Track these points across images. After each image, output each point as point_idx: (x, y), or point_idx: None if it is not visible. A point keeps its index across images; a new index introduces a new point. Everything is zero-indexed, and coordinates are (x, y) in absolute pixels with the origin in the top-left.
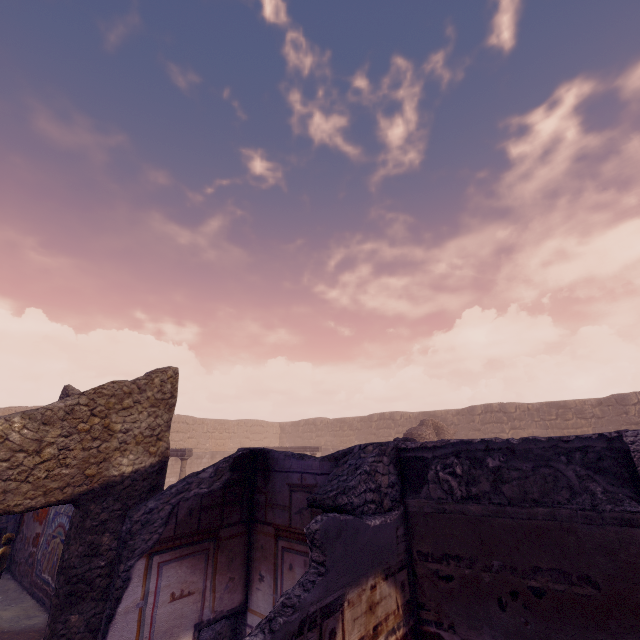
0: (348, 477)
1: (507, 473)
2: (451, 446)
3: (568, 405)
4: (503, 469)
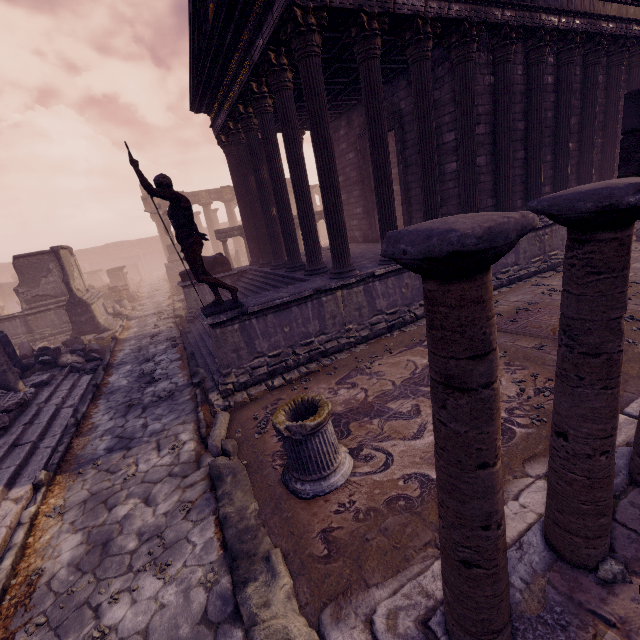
0: None
1: None
2: None
3: (89, 250)
4: None
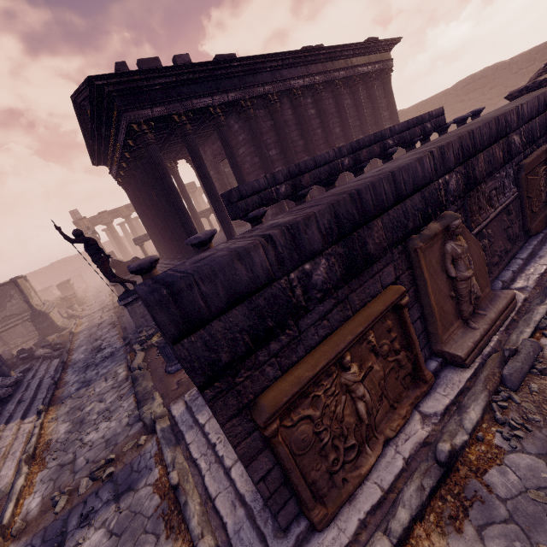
0: None
1: None
2: None
3: (37, 272)
4: None
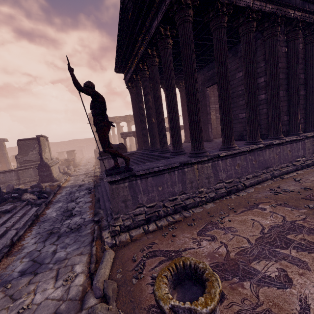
0: None
1: None
2: None
3: (62, 142)
4: None
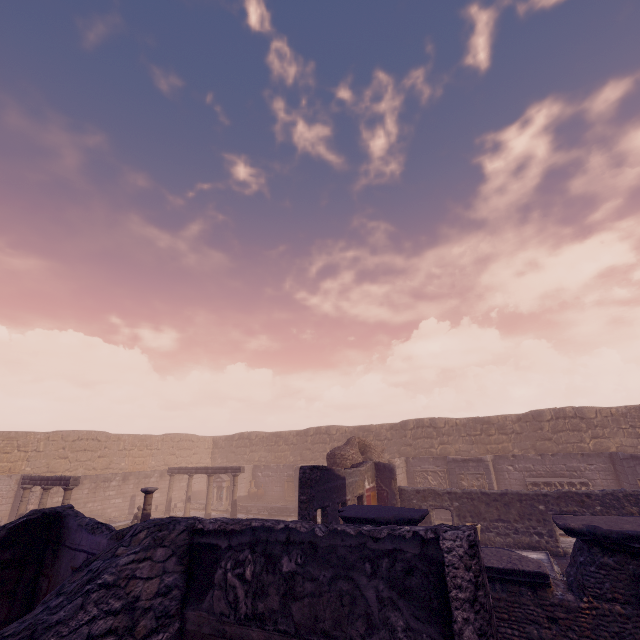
0: (63, 601)
1: (301, 584)
2: (250, 532)
3: (492, 421)
4: (298, 577)
